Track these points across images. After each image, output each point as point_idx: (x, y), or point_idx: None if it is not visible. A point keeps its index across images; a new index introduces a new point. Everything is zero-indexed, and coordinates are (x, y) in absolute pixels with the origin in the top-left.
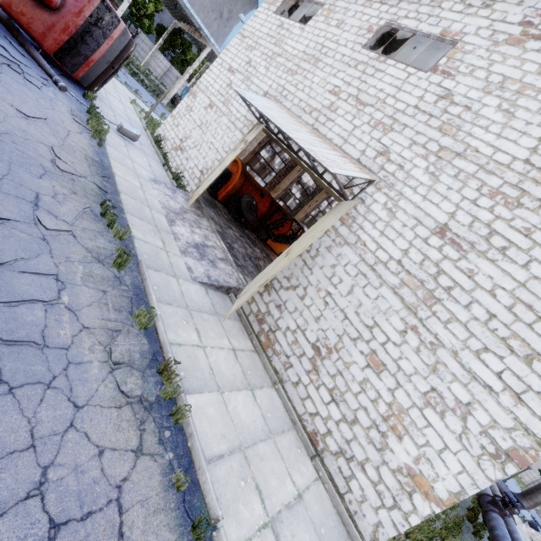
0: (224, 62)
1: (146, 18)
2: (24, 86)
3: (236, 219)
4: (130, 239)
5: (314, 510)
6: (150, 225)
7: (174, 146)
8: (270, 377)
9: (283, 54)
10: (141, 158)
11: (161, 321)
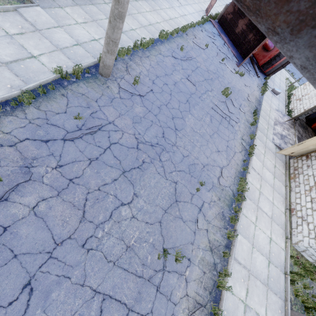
0: None
1: None
2: (248, 77)
3: None
4: (257, 122)
5: (275, 211)
6: (266, 121)
7: (297, 98)
8: (285, 184)
9: None
10: (276, 101)
11: (256, 140)
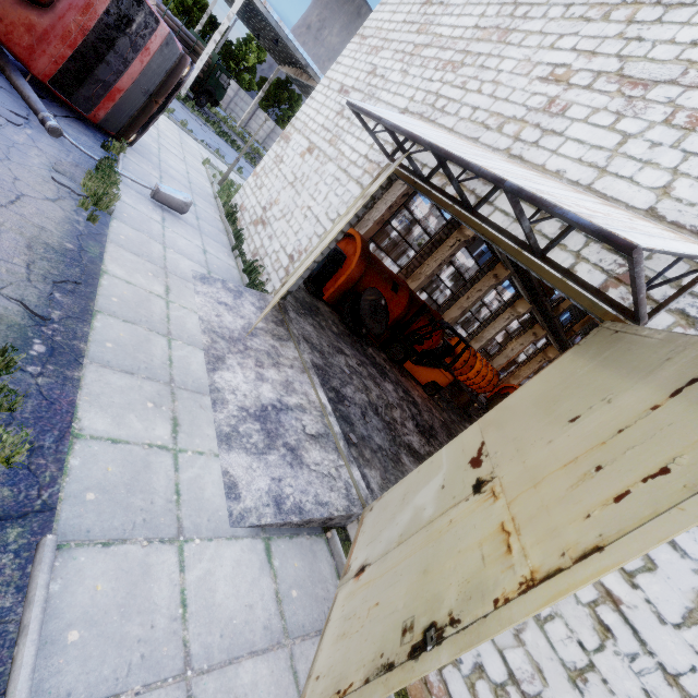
0: (332, 82)
1: (247, 72)
2: None
3: (352, 330)
4: (58, 448)
5: None
6: (154, 382)
7: (254, 219)
8: None
9: (434, 42)
10: (189, 240)
11: None
